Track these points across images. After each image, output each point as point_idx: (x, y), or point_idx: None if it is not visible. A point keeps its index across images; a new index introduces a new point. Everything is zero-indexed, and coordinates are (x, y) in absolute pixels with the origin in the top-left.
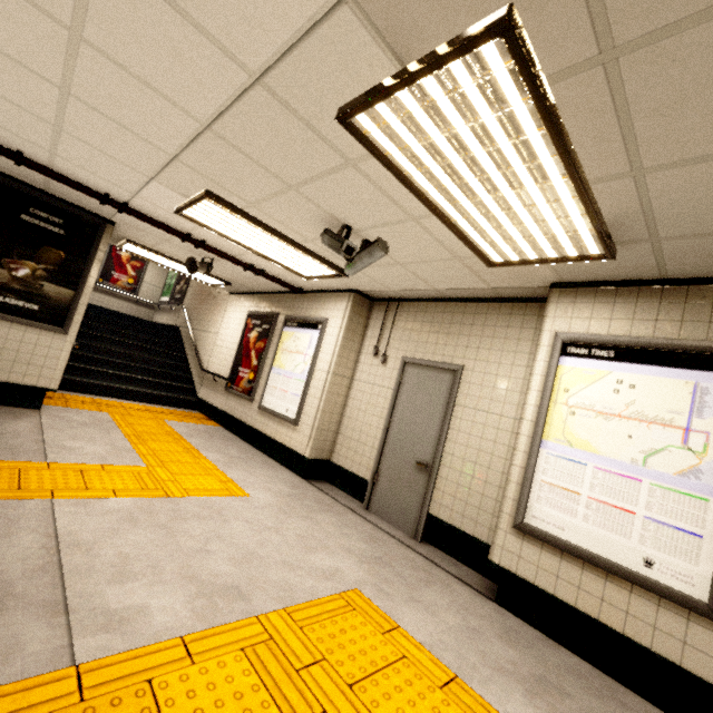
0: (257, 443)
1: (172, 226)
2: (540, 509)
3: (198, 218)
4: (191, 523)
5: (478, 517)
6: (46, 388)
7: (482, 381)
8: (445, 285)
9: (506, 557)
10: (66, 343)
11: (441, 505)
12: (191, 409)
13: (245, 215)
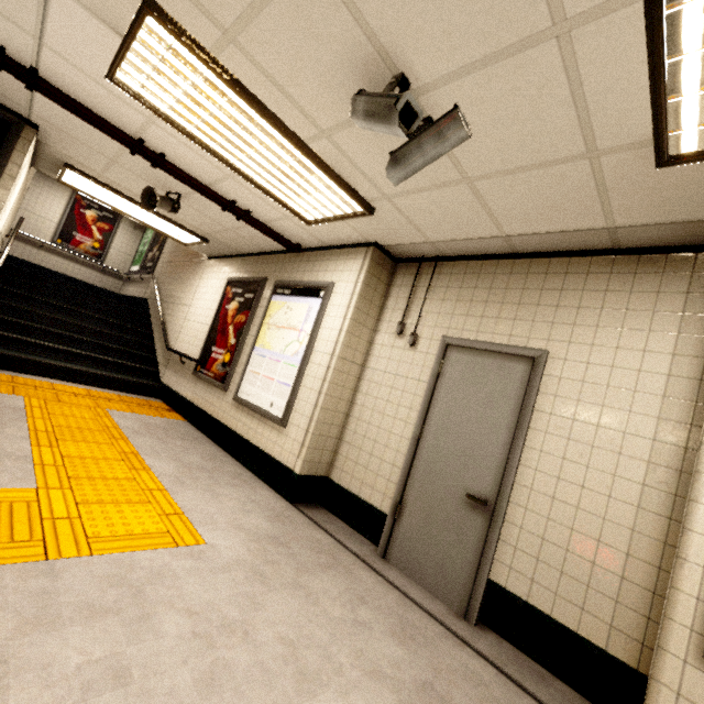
0: (230, 446)
1: (114, 124)
2: None
3: (146, 92)
4: (66, 632)
5: (586, 601)
6: None
7: (585, 375)
8: (526, 226)
9: None
10: None
11: (513, 569)
12: (151, 396)
13: (219, 68)
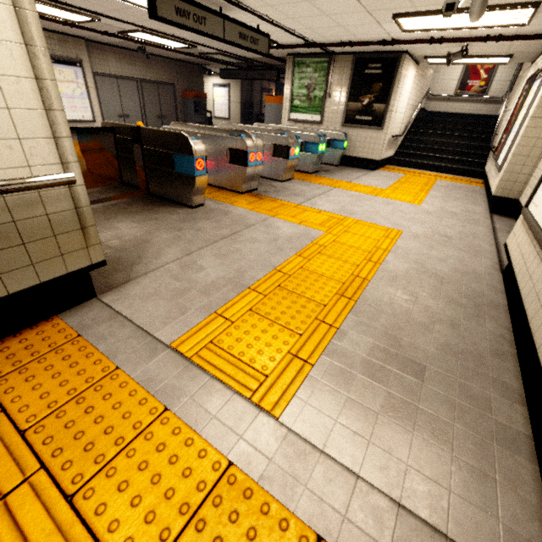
0: (488, 194)
1: (420, 38)
2: (537, 194)
3: (414, 28)
4: (369, 202)
5: None
6: (374, 160)
7: None
8: None
9: (510, 238)
10: (382, 135)
11: None
12: (477, 178)
13: (419, 14)
